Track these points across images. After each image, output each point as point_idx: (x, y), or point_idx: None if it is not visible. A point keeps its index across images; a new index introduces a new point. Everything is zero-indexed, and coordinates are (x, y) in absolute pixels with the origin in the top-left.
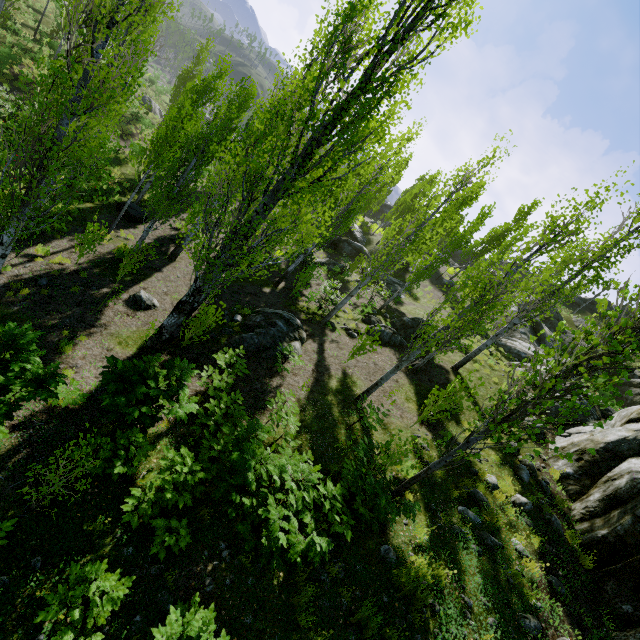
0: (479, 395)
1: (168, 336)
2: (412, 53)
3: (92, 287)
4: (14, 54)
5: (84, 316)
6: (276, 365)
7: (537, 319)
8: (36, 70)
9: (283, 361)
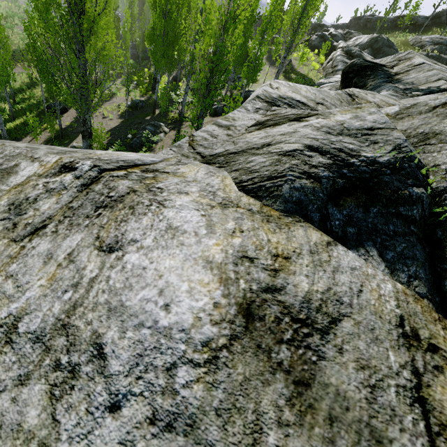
0: None
1: None
2: None
3: None
4: None
5: None
6: (151, 148)
7: (357, 53)
8: None
9: (155, 145)
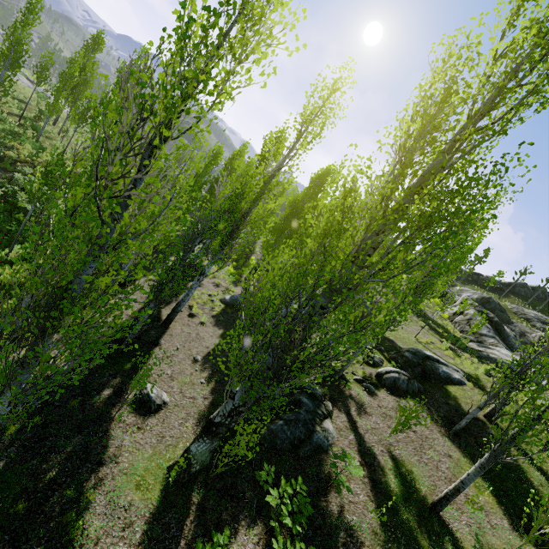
0: (536, 455)
1: (198, 467)
2: (477, 129)
3: (91, 392)
4: (1, 140)
5: (88, 448)
6: (321, 467)
7: (496, 319)
8: (21, 150)
9: (325, 457)
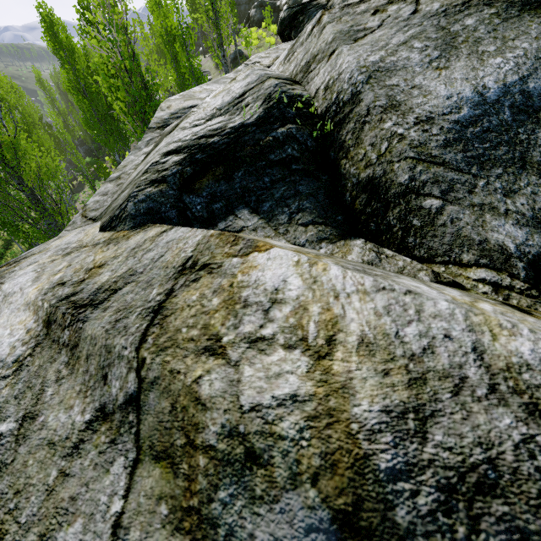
0: None
1: None
2: None
3: None
4: None
5: None
6: None
7: None
8: None
9: None
